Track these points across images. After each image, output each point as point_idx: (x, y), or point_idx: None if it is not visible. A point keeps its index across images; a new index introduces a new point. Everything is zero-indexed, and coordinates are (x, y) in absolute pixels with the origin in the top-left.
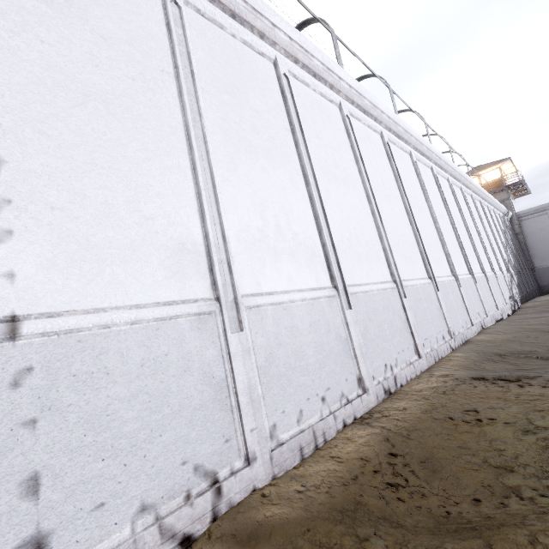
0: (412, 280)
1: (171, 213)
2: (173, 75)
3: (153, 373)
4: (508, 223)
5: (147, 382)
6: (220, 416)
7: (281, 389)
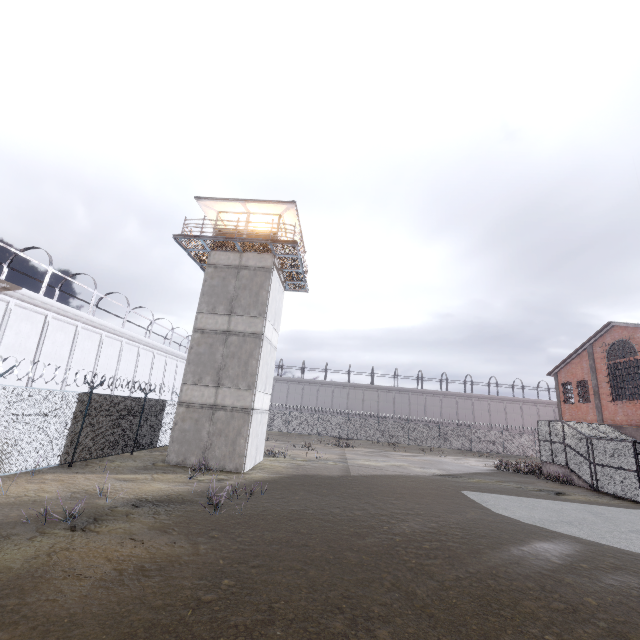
0: None
1: None
2: None
3: None
4: None
5: None
6: None
7: None
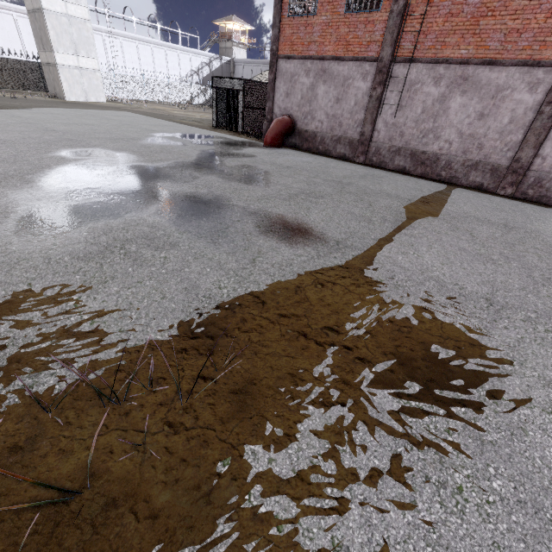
0: None
1: None
2: None
3: None
4: (221, 64)
5: None
6: None
7: None
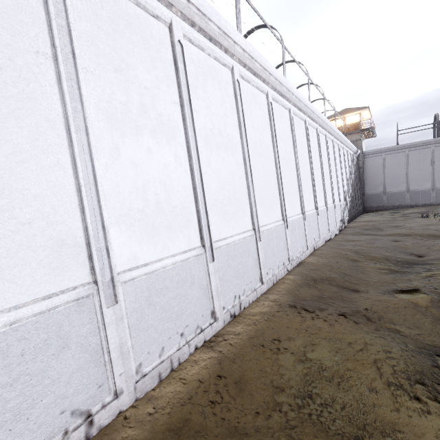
0: (269, 224)
1: (49, 213)
2: (51, 57)
3: (33, 358)
4: (355, 159)
5: (28, 365)
6: (94, 371)
7: (148, 337)
